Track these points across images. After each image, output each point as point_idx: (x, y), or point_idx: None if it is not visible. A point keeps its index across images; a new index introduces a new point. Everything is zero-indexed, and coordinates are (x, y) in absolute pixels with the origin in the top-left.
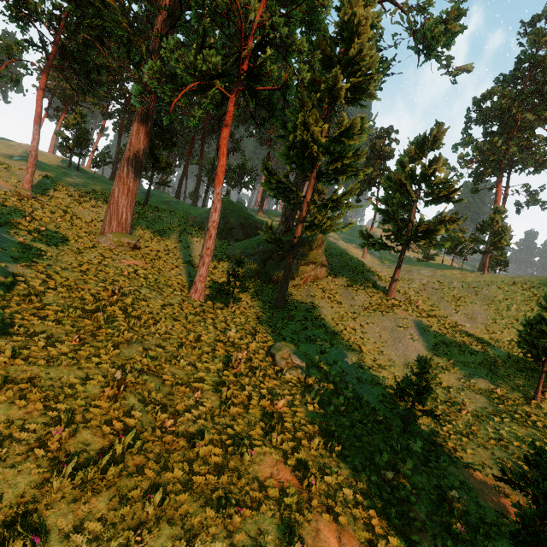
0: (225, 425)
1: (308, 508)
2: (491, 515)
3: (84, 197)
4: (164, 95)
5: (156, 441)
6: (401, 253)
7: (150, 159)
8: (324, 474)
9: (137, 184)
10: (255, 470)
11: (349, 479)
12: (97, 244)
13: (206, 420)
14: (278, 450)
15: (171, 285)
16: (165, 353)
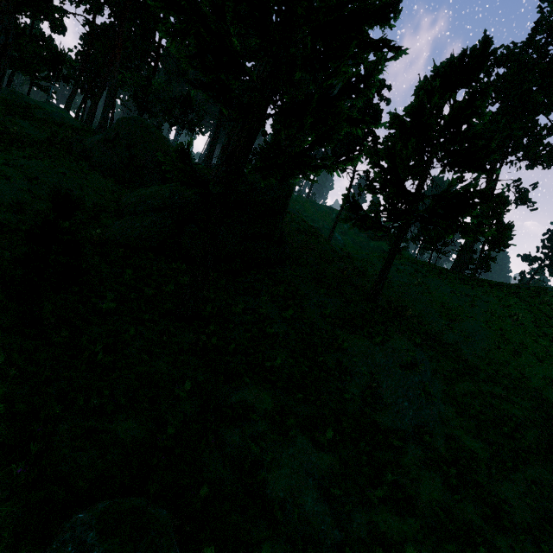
0: None
1: None
2: None
3: None
4: None
5: None
6: (397, 239)
7: None
8: None
9: None
10: None
11: None
12: None
13: None
14: None
15: None
16: None
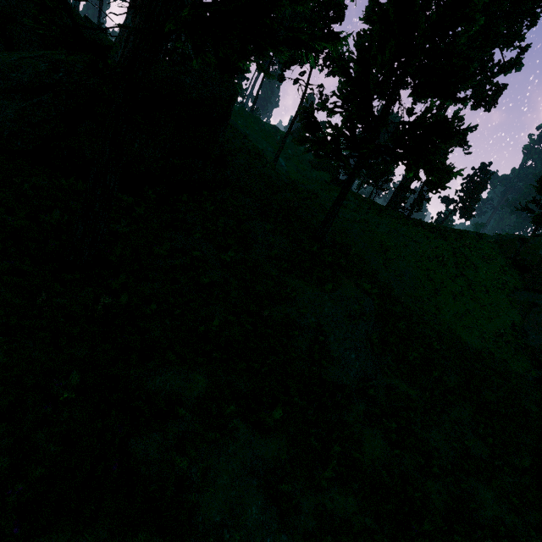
0: None
1: None
2: None
3: None
4: None
5: None
6: (354, 171)
7: None
8: None
9: None
10: None
11: None
12: None
13: None
14: None
15: None
16: None
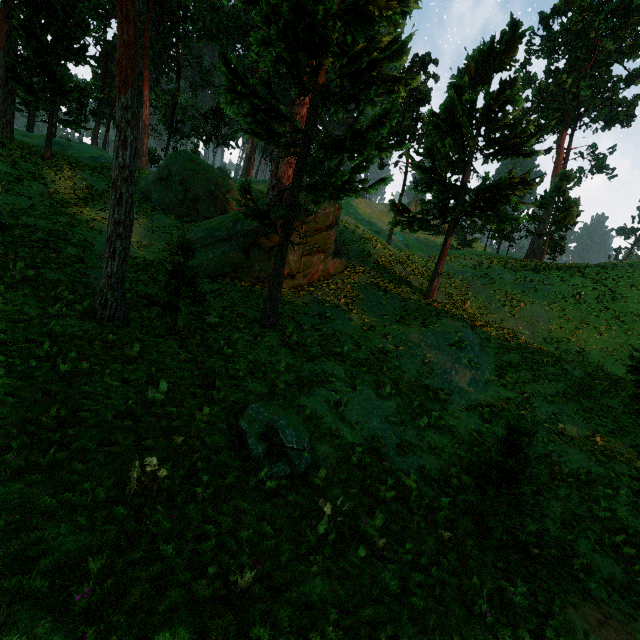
0: None
1: None
2: None
3: None
4: None
5: None
6: (447, 235)
7: (42, 74)
8: None
9: None
10: None
11: None
12: None
13: None
14: None
15: (51, 297)
16: None
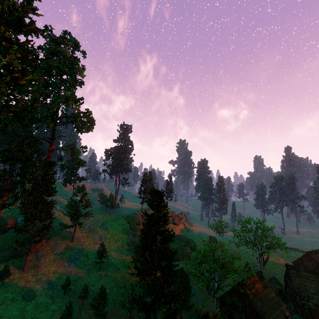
0: None
1: None
2: (76, 305)
3: None
4: None
5: None
6: (75, 226)
7: None
8: None
9: None
10: None
11: (44, 317)
12: None
13: None
14: None
15: None
16: None
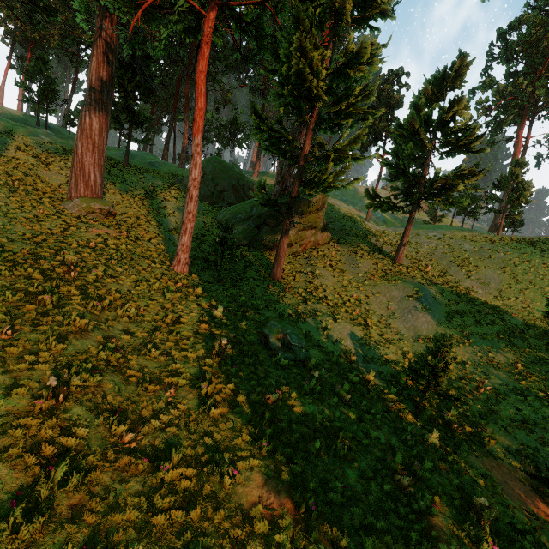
0: (203, 432)
1: (307, 547)
2: (520, 517)
3: (52, 158)
4: (119, 11)
5: (107, 465)
6: (411, 214)
7: (126, 111)
8: (327, 490)
9: (104, 137)
10: (238, 494)
11: (358, 492)
12: (63, 211)
13: (178, 427)
14: (269, 462)
15: (149, 257)
16: (134, 340)
